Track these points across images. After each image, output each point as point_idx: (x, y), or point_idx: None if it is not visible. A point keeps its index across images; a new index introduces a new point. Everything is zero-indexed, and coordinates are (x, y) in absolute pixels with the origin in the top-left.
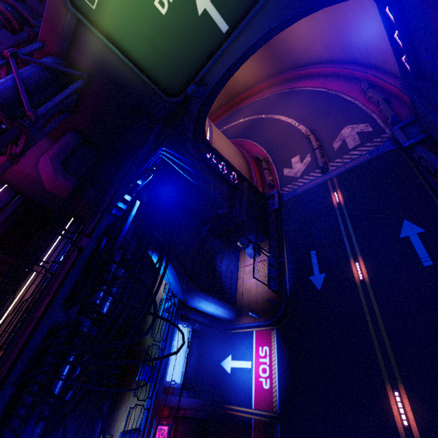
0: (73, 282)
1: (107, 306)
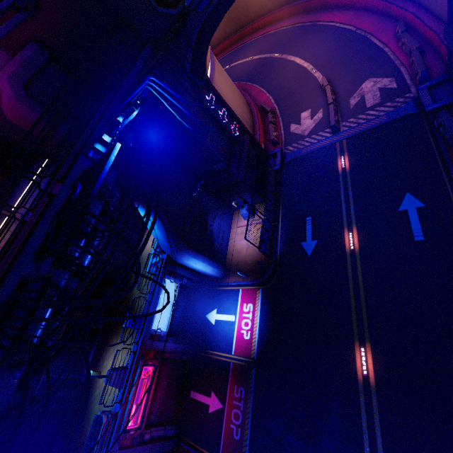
0: (44, 232)
1: (88, 259)
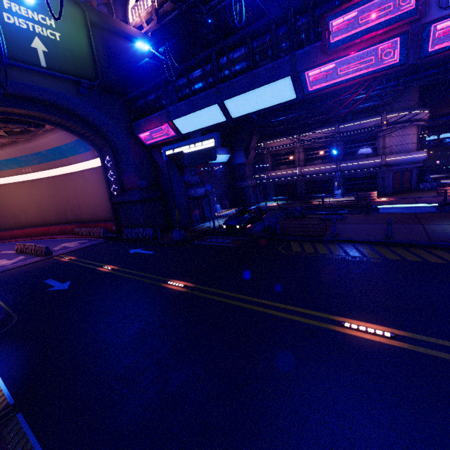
0: None
1: None
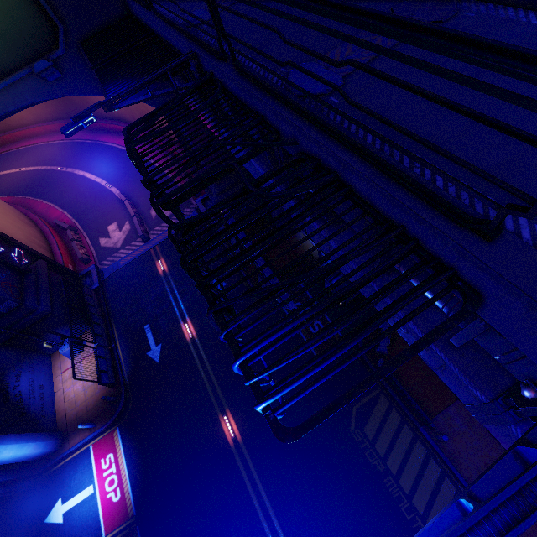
0: None
1: None
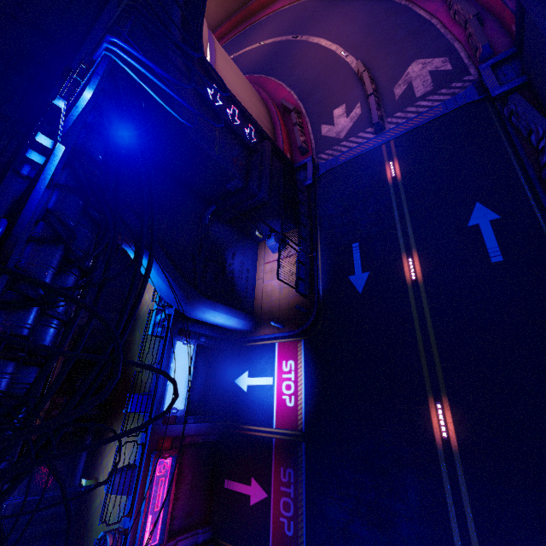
0: None
1: (50, 335)
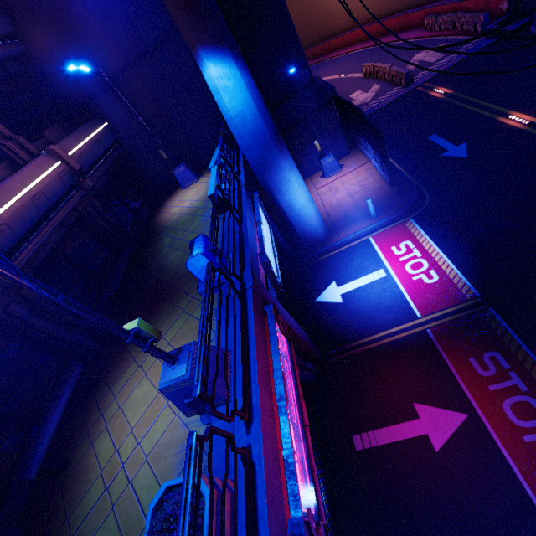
0: None
1: None
